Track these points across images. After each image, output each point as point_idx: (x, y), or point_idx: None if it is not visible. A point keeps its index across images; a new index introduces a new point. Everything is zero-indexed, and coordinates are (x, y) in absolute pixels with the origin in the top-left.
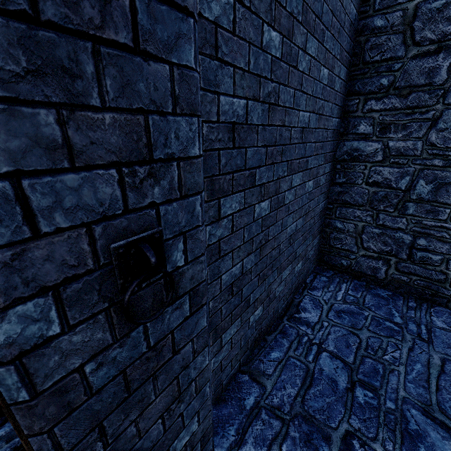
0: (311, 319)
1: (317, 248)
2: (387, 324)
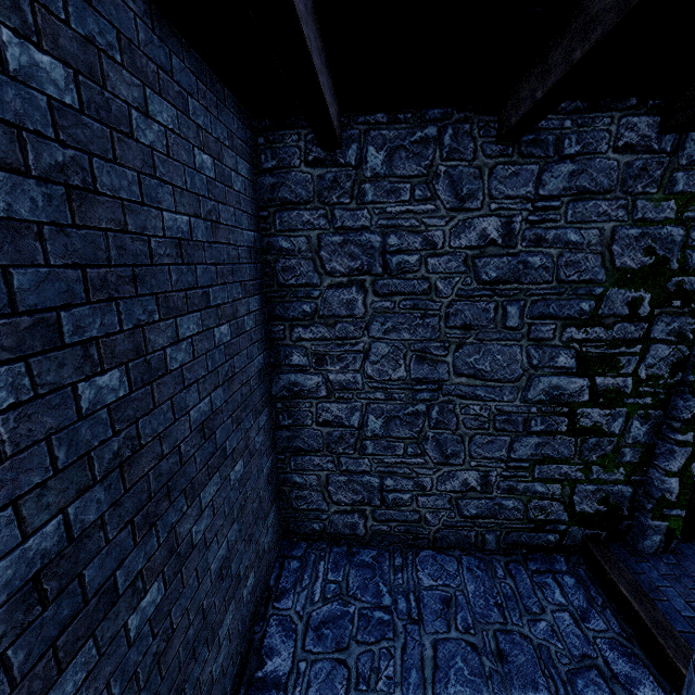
0: (282, 668)
1: (276, 521)
2: (377, 615)
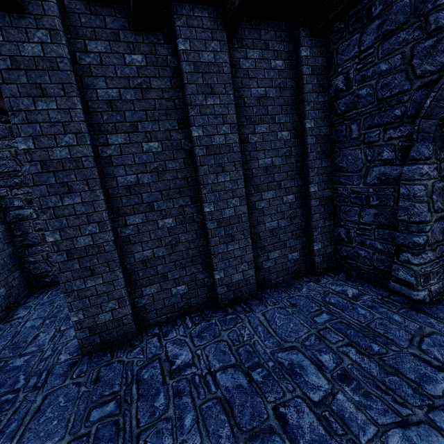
0: (22, 315)
1: (22, 279)
2: None
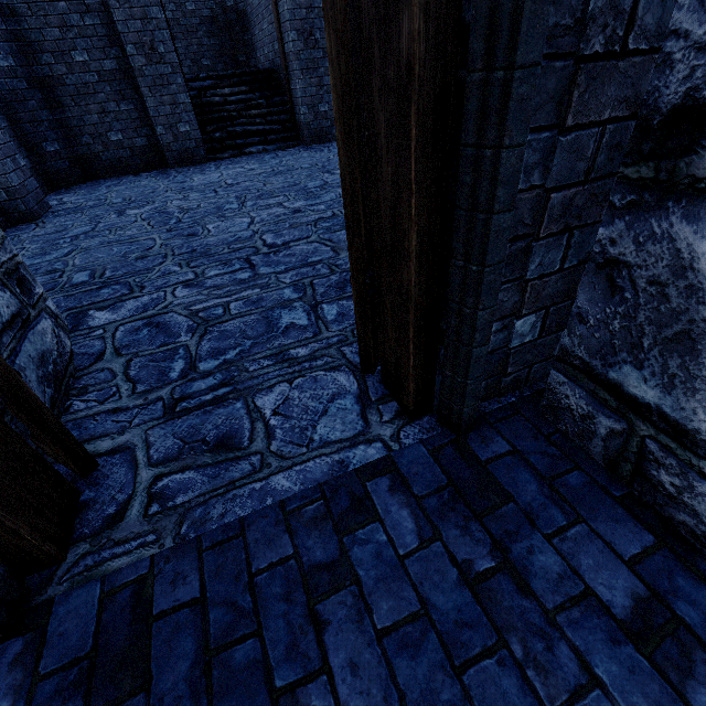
0: None
1: None
2: None
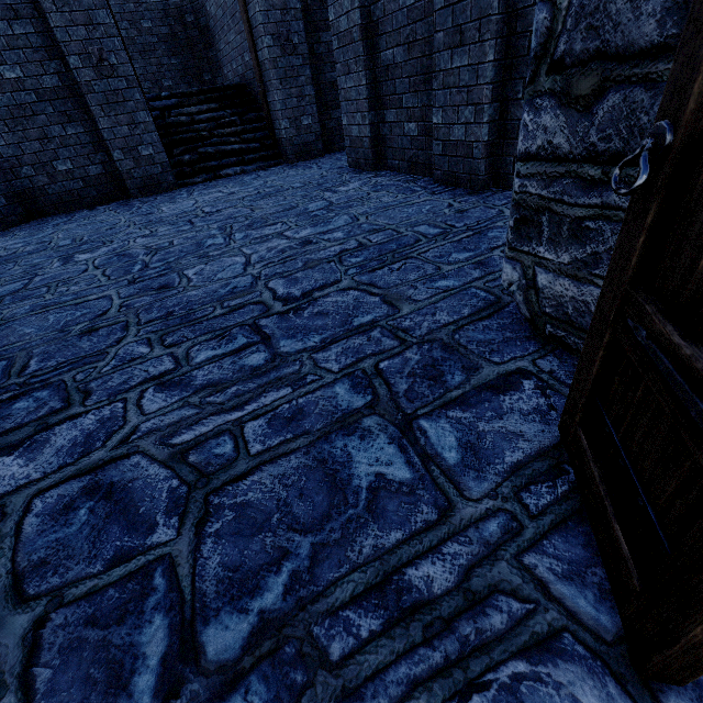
0: None
1: None
2: None
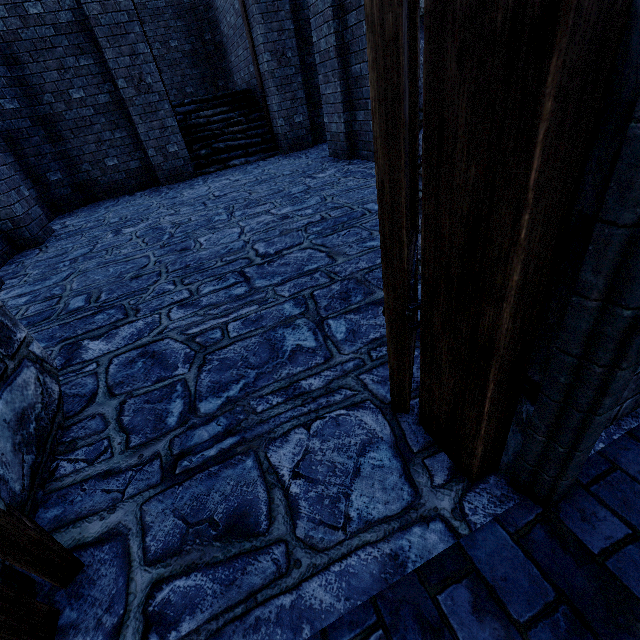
0: None
1: None
2: None
